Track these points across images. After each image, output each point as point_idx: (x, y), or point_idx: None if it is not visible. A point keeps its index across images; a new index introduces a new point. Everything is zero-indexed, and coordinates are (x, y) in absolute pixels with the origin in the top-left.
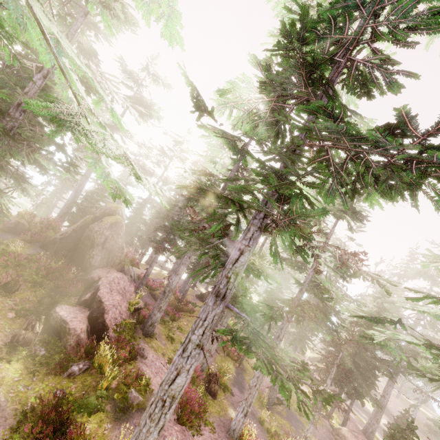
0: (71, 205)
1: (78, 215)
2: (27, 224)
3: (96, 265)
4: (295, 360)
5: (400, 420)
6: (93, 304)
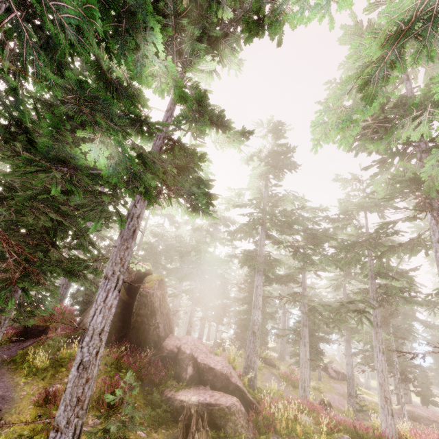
0: (69, 284)
1: (89, 291)
2: (39, 321)
3: (163, 335)
4: (325, 369)
5: (421, 376)
6: (204, 376)
